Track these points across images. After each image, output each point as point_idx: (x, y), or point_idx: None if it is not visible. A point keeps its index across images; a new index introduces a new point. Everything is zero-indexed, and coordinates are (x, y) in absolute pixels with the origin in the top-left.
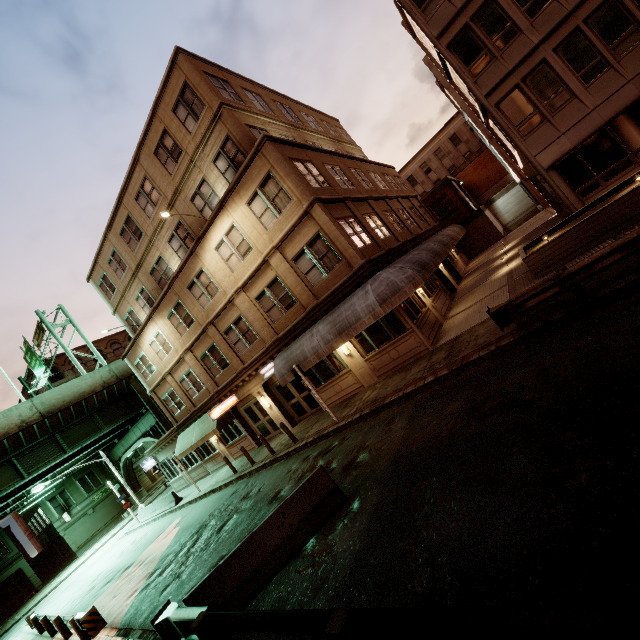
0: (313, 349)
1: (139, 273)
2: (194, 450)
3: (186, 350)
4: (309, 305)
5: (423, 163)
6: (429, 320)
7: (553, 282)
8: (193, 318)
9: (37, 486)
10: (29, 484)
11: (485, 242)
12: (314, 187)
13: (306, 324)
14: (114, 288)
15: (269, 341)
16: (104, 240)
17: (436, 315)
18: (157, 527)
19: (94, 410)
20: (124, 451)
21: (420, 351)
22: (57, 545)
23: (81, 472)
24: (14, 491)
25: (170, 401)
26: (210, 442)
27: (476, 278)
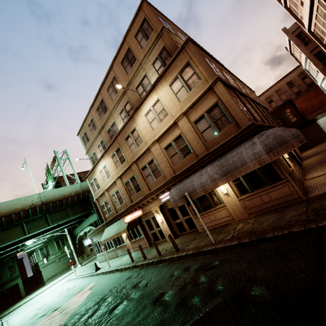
0: (201, 184)
1: (102, 132)
2: (112, 239)
3: (118, 177)
4: (201, 154)
5: (268, 97)
6: (296, 177)
7: None
8: (125, 158)
9: (29, 241)
10: (29, 238)
11: (315, 141)
12: (217, 74)
13: (197, 167)
14: (89, 140)
15: (168, 177)
16: (88, 113)
17: (298, 175)
18: (81, 284)
19: (68, 205)
20: (80, 231)
21: (292, 198)
22: (38, 274)
23: (58, 238)
24: (21, 240)
25: (104, 207)
26: (122, 237)
27: (320, 157)
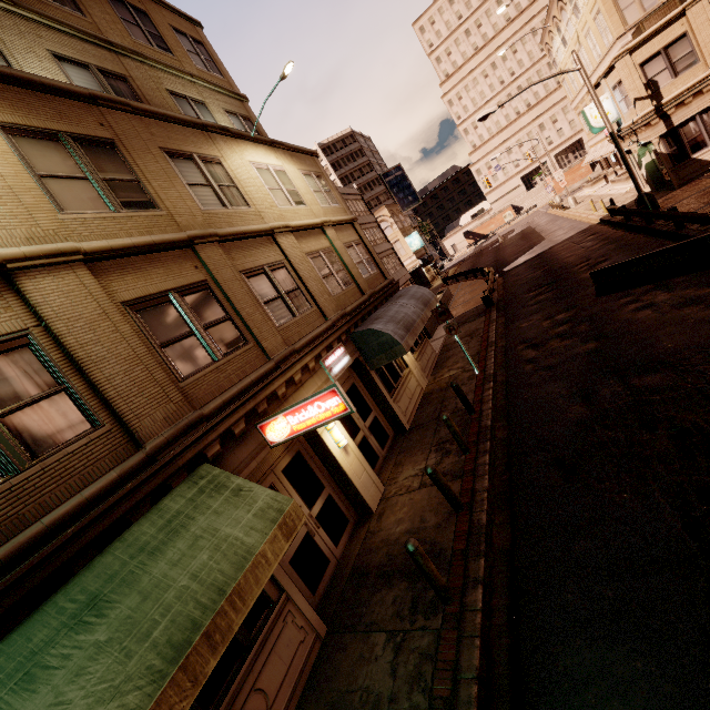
0: (415, 313)
1: None
2: None
3: (74, 253)
4: (366, 291)
5: None
6: None
7: (489, 292)
8: (154, 201)
9: None
10: None
11: None
12: None
13: (372, 306)
14: None
15: (332, 315)
16: None
17: None
18: None
19: None
20: None
21: (435, 356)
22: None
23: None
24: None
25: None
26: None
27: None
